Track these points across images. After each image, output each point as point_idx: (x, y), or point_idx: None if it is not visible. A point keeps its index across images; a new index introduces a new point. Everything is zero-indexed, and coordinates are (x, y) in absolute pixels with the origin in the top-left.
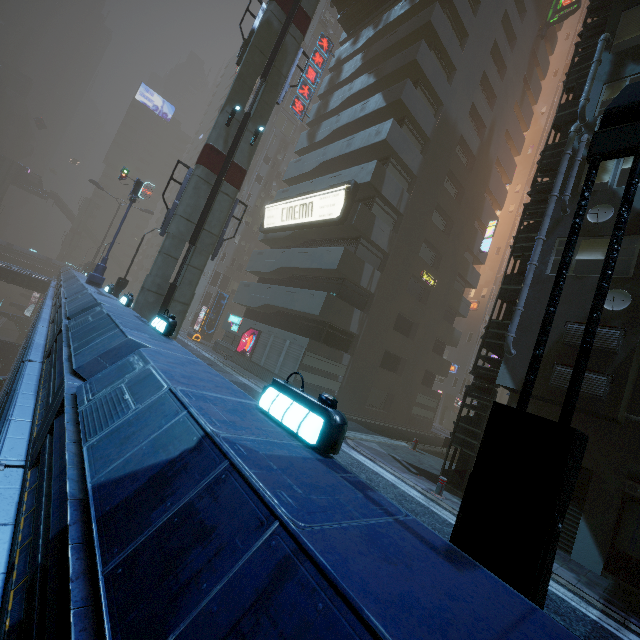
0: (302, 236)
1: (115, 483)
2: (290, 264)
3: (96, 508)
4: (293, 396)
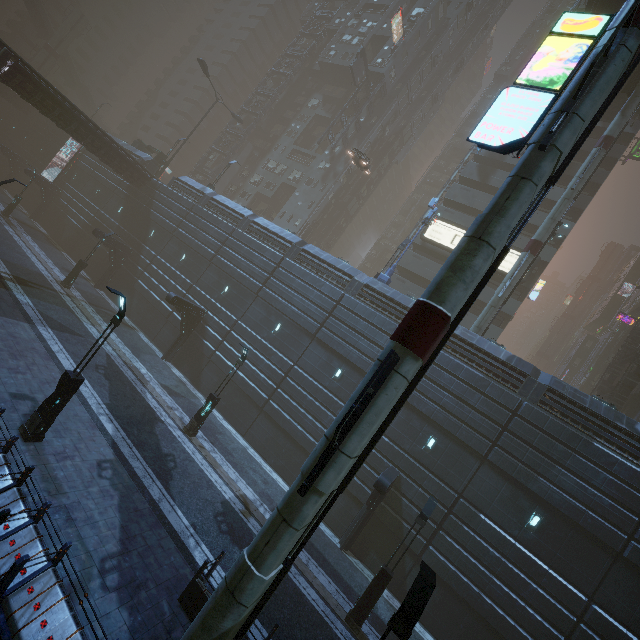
0: None
1: None
2: None
3: None
4: None
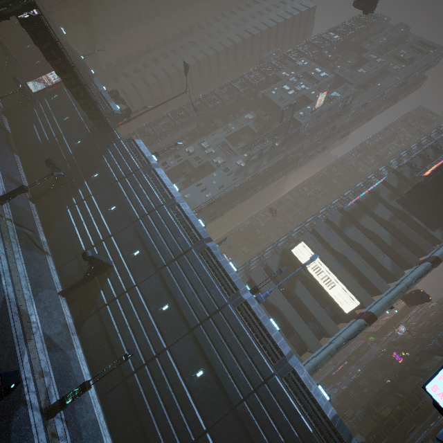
0: (311, 281)
1: None
2: (304, 300)
3: None
4: None
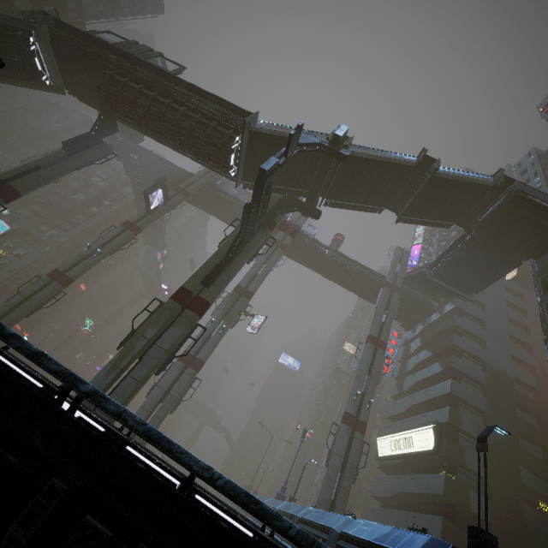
0: (410, 463)
1: (376, 538)
2: (405, 489)
3: (375, 541)
4: (415, 530)
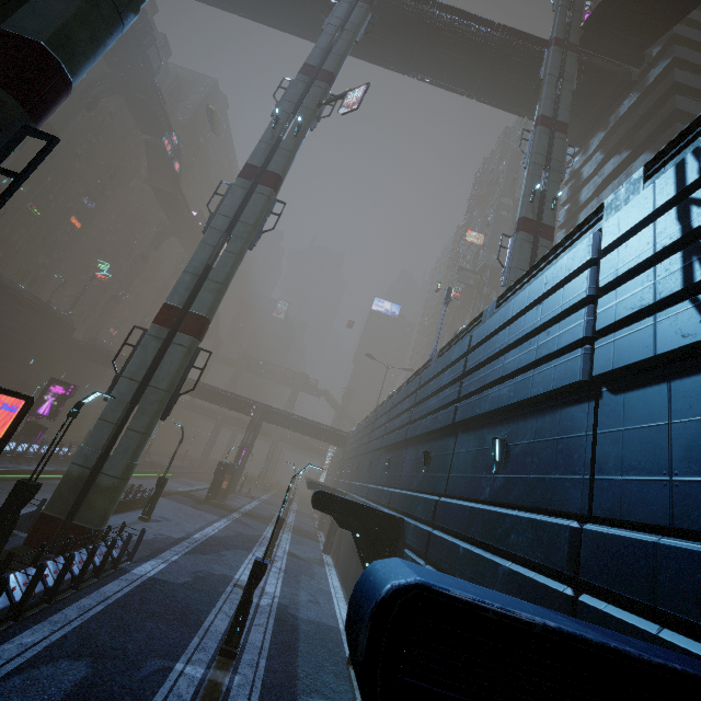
0: None
1: None
2: None
3: None
4: None
